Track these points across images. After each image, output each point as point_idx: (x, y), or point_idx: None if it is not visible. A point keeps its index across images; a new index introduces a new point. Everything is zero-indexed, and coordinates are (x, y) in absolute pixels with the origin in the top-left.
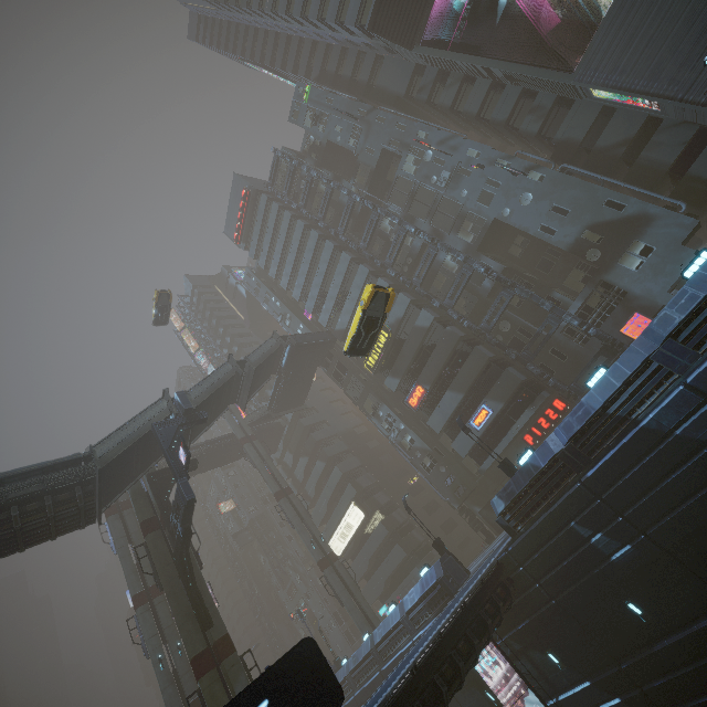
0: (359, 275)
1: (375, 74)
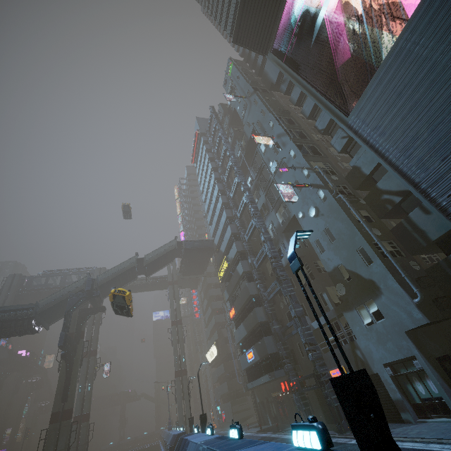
0: (223, 216)
1: (266, 59)
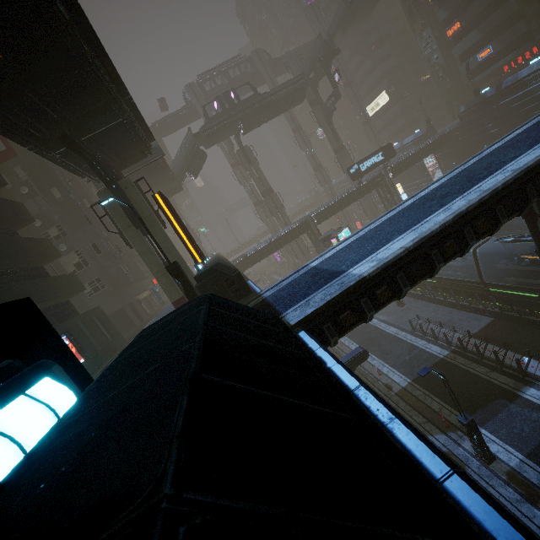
0: None
1: None
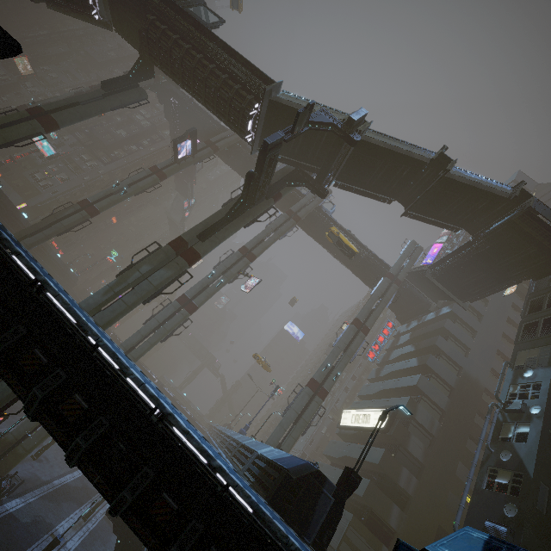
0: None
1: None
